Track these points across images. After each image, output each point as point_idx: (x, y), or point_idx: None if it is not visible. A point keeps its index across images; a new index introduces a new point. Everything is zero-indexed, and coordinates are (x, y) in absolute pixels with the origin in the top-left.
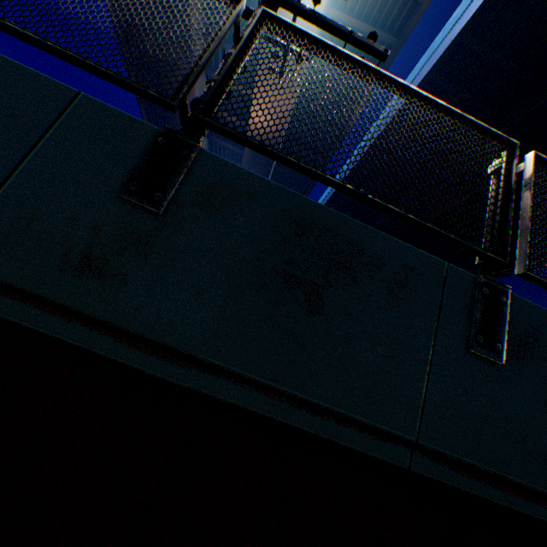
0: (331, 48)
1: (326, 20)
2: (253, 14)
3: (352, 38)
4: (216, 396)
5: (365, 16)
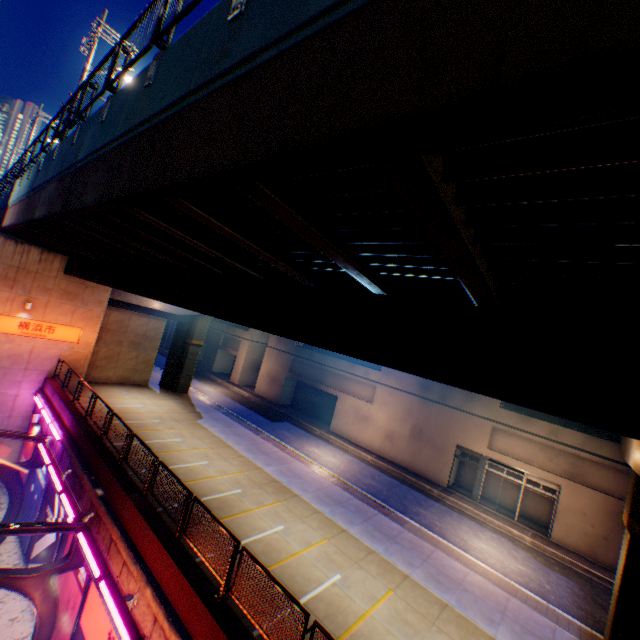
0: None
1: None
2: None
3: None
4: (266, 61)
5: None
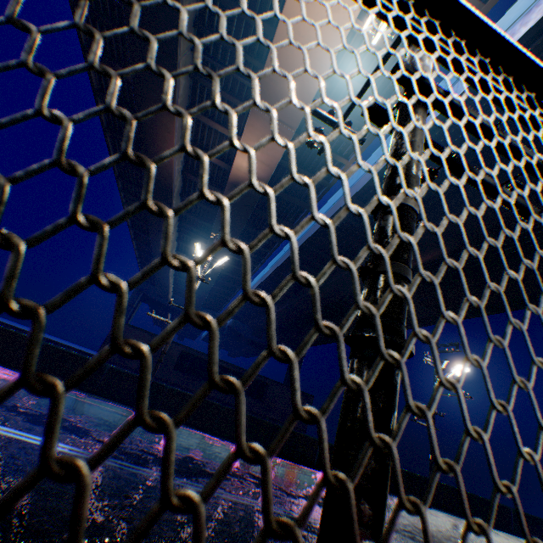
0: None
1: (512, 141)
2: (406, 122)
3: None
4: None
5: (364, 79)
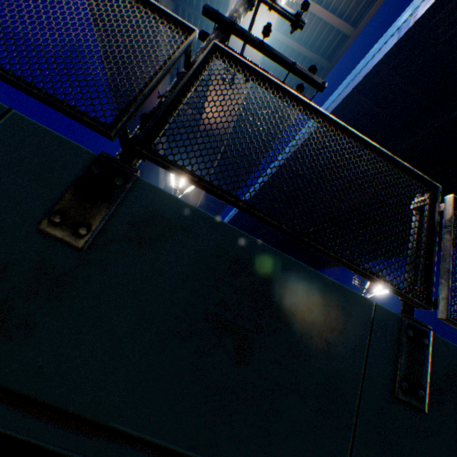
0: (276, 85)
1: (273, 51)
2: (208, 38)
3: (295, 68)
4: None
5: (304, 41)
